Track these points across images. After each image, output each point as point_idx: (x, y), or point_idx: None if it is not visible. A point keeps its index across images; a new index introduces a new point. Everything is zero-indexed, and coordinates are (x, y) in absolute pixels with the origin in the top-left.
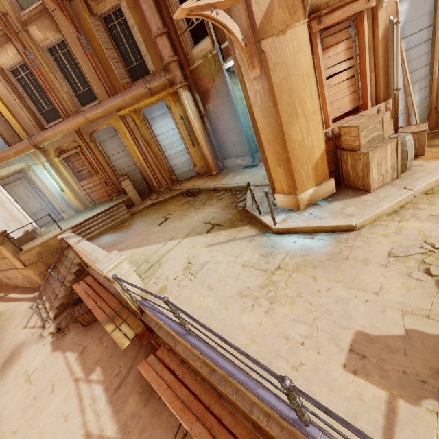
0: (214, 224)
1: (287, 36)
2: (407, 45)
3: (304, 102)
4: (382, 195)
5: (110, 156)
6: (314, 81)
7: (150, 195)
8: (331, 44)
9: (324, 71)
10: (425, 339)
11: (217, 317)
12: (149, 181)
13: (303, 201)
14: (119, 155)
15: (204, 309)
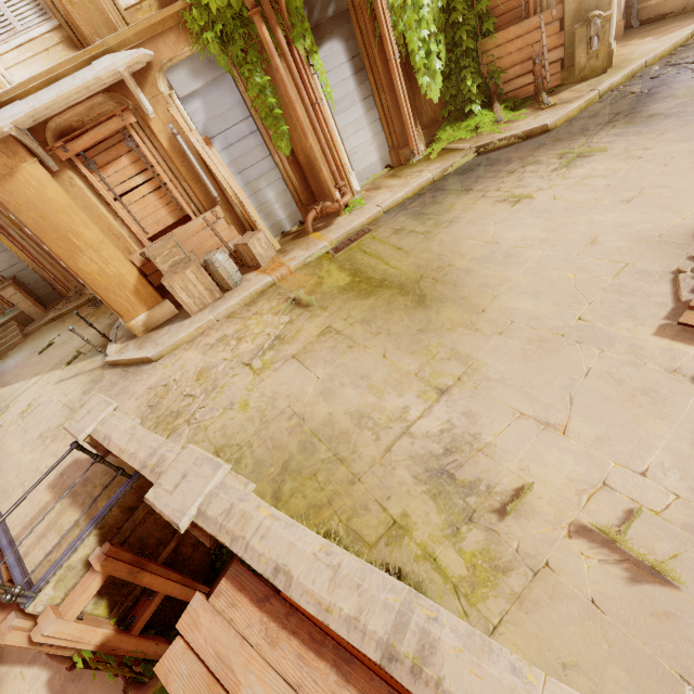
0: (79, 353)
1: (17, 177)
2: (225, 142)
3: (81, 234)
4: (196, 319)
5: None
6: (83, 212)
7: (59, 303)
8: (108, 161)
9: (114, 189)
10: None
11: (11, 460)
12: (53, 283)
13: (138, 328)
14: None
15: (8, 453)
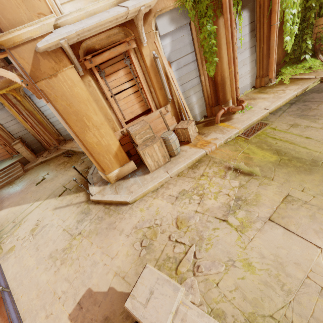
0: (66, 189)
1: (59, 77)
2: (177, 66)
3: (91, 118)
4: (155, 175)
5: (3, 123)
6: (95, 103)
7: (44, 152)
8: (112, 72)
9: (112, 90)
10: (113, 294)
11: (29, 275)
12: (41, 141)
13: (112, 178)
14: (10, 123)
15: (25, 267)
